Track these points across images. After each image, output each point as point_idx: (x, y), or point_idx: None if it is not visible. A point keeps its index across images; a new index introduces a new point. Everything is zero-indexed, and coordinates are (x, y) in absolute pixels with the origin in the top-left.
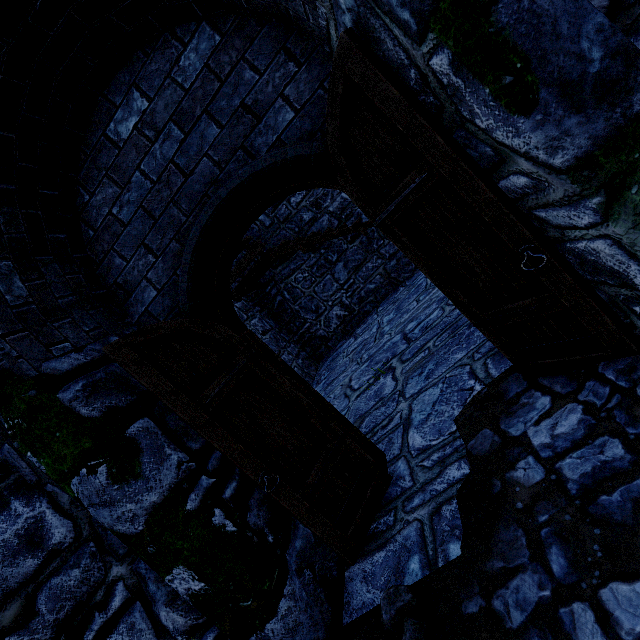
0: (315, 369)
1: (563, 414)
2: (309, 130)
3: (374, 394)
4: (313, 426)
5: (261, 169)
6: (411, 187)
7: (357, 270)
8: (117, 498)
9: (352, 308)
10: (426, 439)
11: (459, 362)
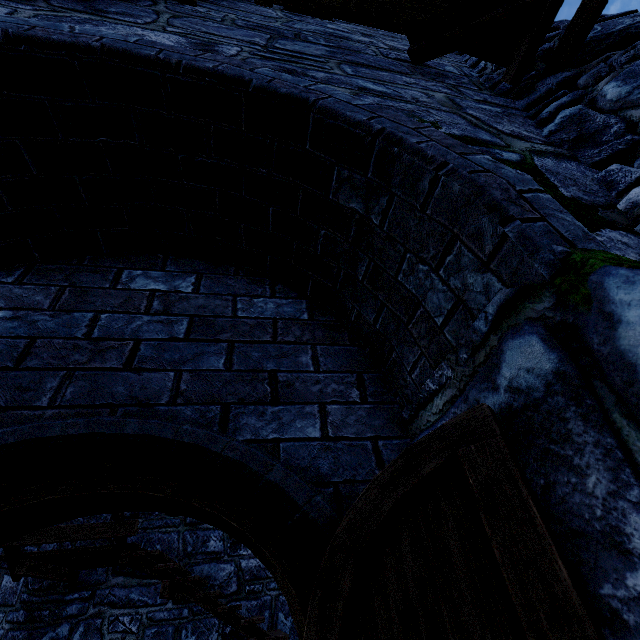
0: None
1: None
2: (323, 471)
3: None
4: None
5: (216, 452)
6: None
7: None
8: None
9: None
10: None
11: None
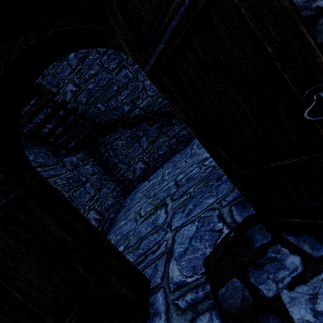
0: (124, 198)
1: (321, 283)
2: None
3: (152, 222)
4: (76, 268)
5: None
6: (180, 12)
7: (153, 142)
8: None
9: (149, 164)
10: (182, 274)
11: (210, 206)
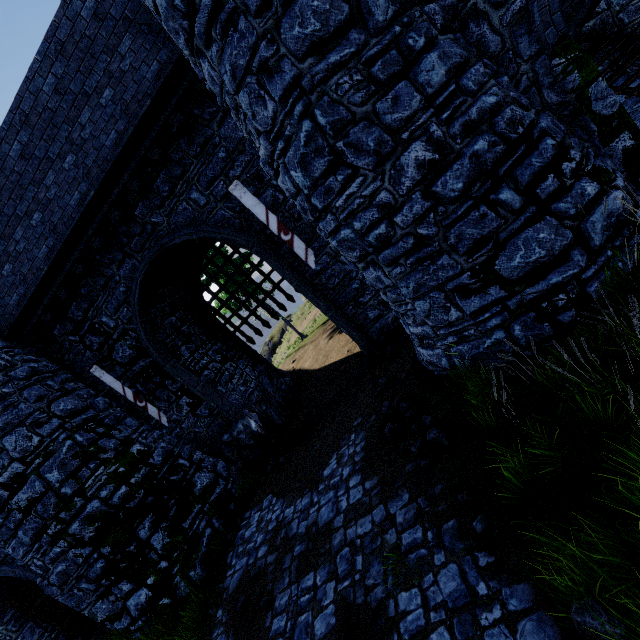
0: None
1: None
2: None
3: None
4: None
5: None
6: None
7: None
8: (610, 93)
9: None
10: None
11: None
